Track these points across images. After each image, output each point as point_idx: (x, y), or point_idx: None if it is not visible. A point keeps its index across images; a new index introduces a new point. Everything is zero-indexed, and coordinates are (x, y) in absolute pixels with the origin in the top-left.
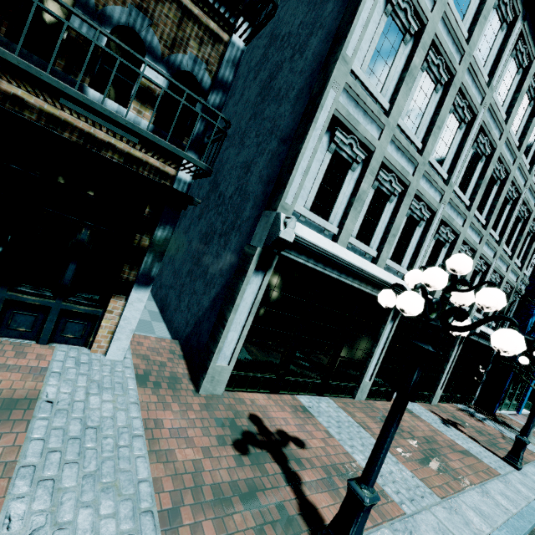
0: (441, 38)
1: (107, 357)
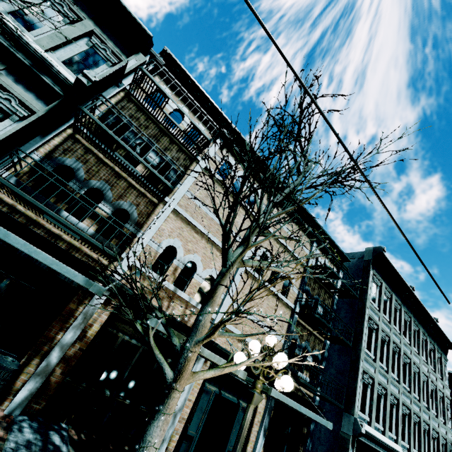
0: (383, 327)
1: None
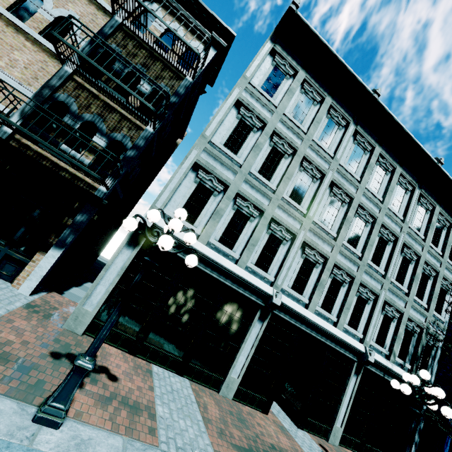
0: (281, 131)
1: (19, 290)
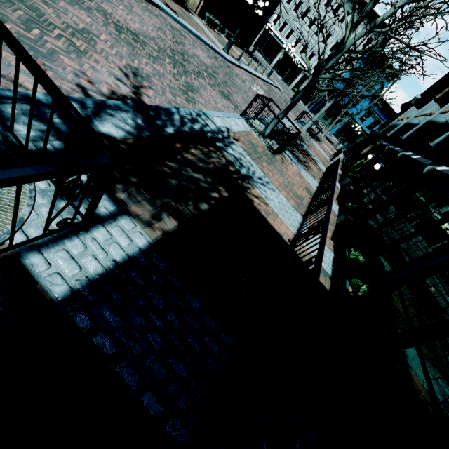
0: None
1: None
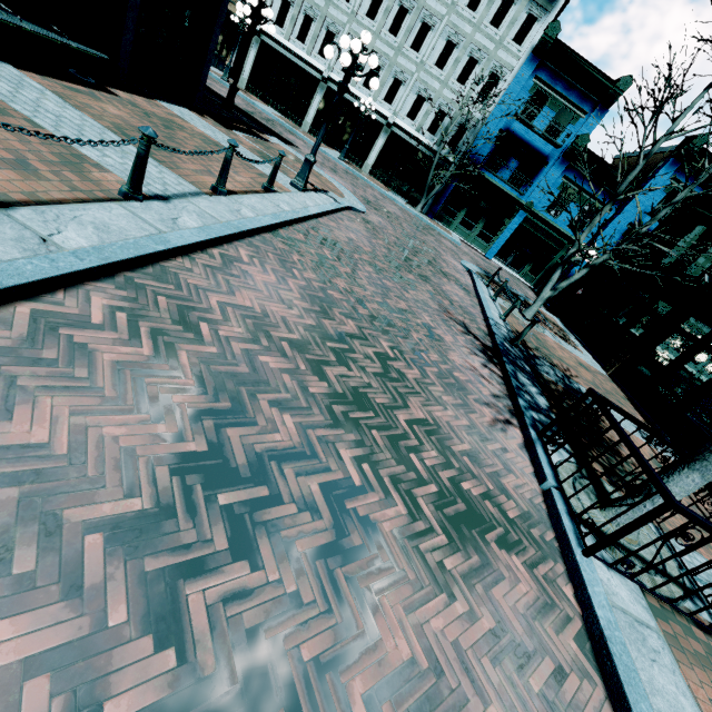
0: None
1: None
